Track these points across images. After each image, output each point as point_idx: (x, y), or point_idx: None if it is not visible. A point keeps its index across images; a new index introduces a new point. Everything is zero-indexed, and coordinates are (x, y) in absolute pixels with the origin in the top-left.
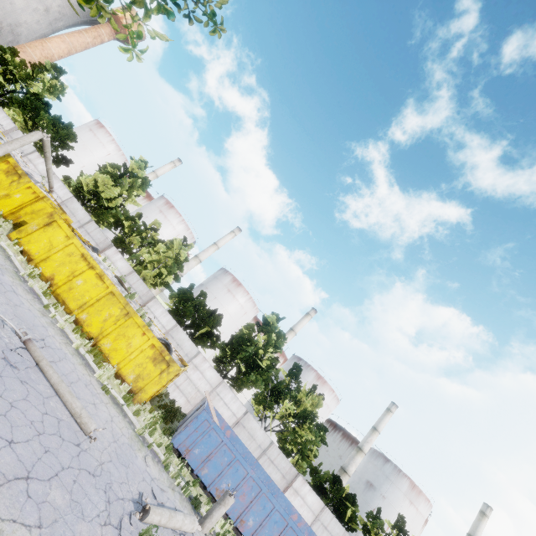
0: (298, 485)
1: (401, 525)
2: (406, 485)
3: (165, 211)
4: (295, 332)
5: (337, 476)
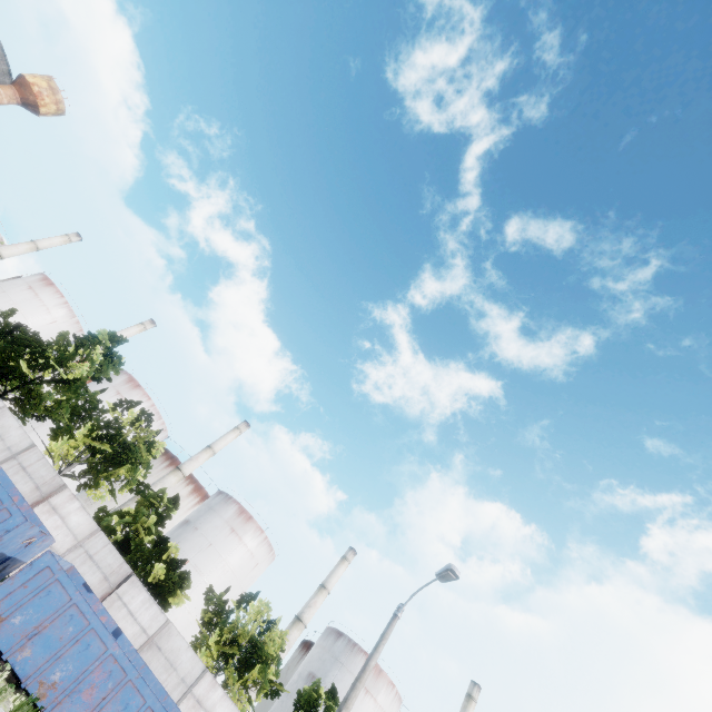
0: (61, 501)
1: (249, 596)
2: (361, 664)
3: (38, 288)
4: (213, 450)
5: (163, 538)
